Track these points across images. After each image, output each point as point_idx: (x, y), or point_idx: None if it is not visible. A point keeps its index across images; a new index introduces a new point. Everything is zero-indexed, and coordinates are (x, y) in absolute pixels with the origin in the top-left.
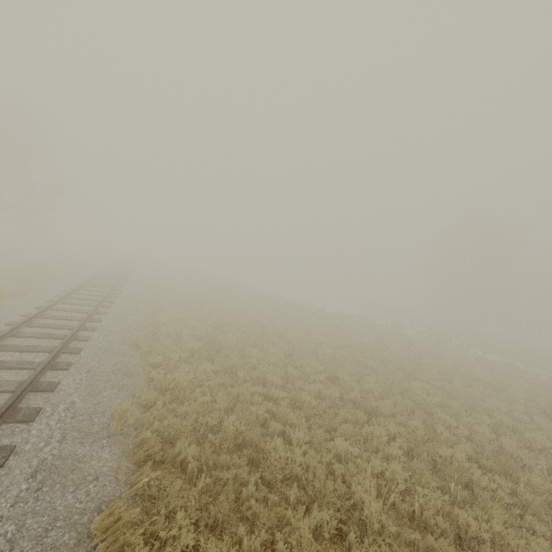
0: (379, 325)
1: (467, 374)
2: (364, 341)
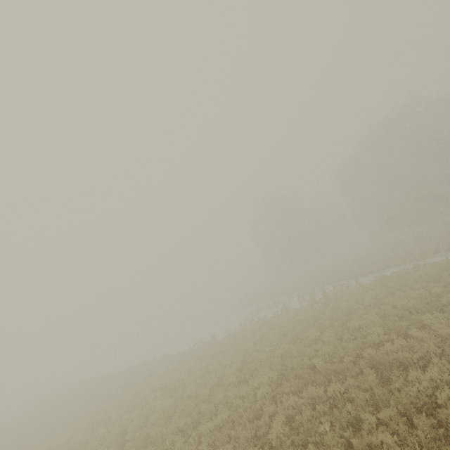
0: (272, 317)
1: (397, 311)
2: (286, 352)
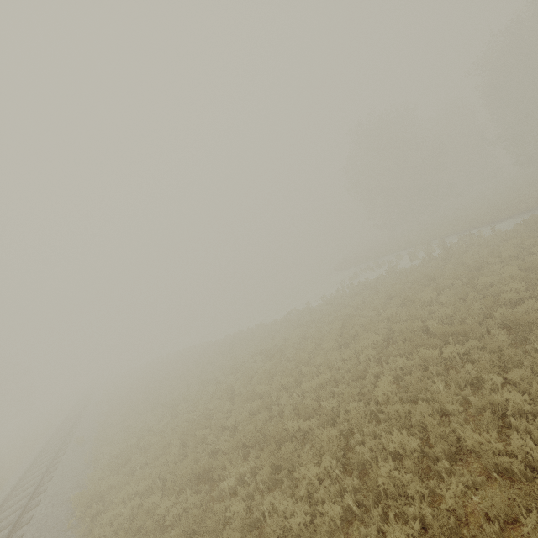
0: (376, 279)
1: None
2: (393, 315)
